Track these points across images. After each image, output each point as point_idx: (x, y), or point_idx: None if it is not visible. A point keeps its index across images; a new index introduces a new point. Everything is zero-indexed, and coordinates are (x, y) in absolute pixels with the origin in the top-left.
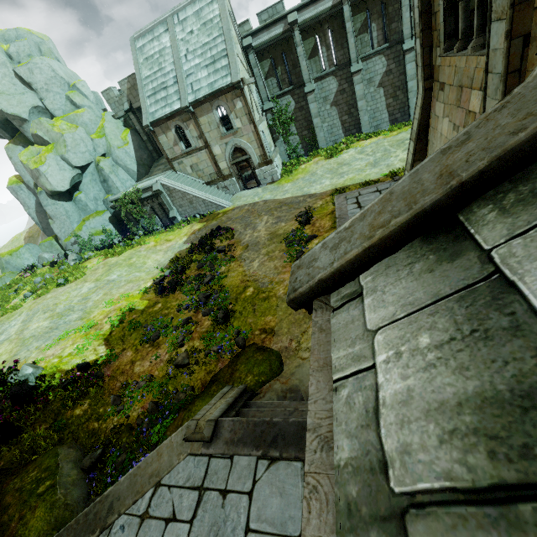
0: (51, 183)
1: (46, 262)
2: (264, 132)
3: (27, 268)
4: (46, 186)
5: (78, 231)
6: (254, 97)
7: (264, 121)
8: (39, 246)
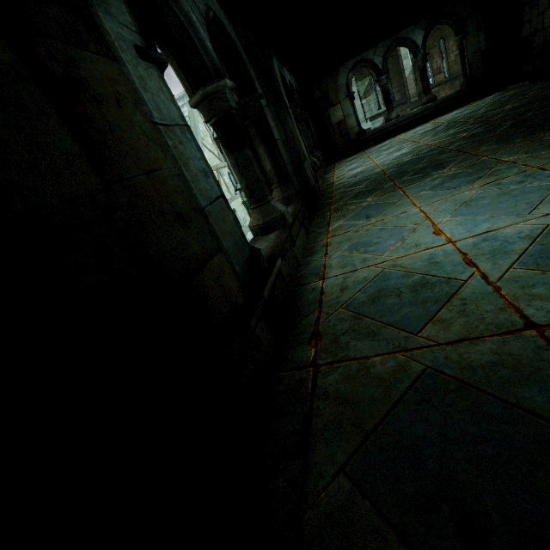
0: None
1: None
2: (237, 209)
3: None
4: None
5: None
6: (226, 179)
7: (238, 198)
8: None
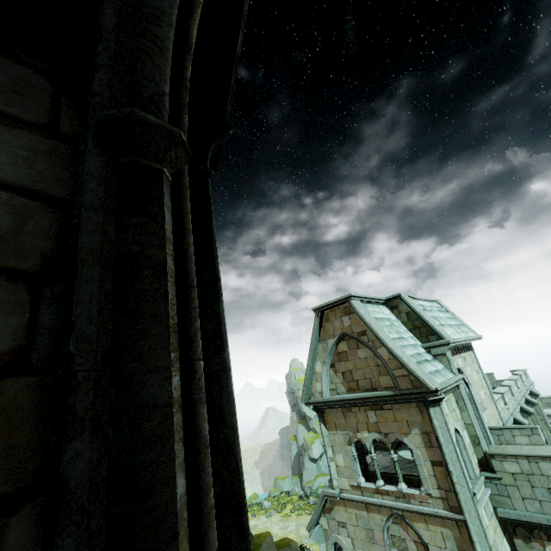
0: (313, 453)
1: (295, 492)
2: None
3: (286, 492)
4: (310, 454)
5: (313, 481)
6: None
7: None
8: (291, 478)
